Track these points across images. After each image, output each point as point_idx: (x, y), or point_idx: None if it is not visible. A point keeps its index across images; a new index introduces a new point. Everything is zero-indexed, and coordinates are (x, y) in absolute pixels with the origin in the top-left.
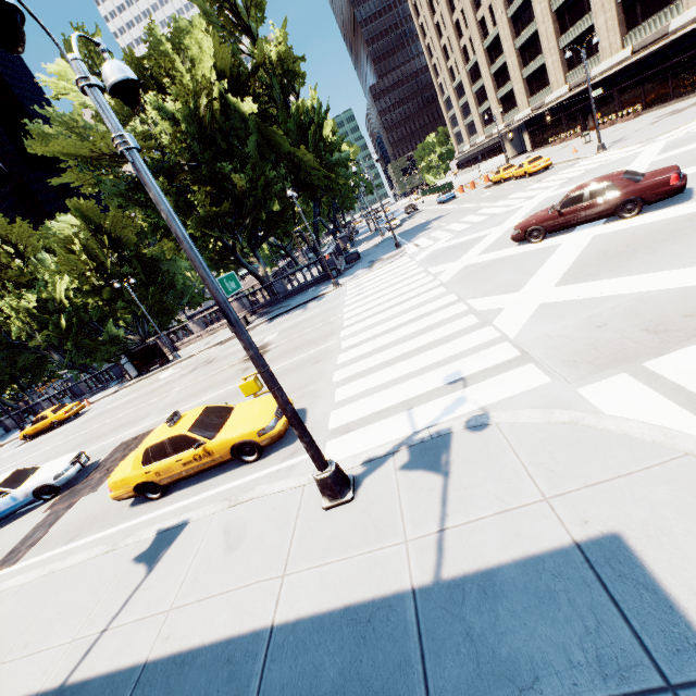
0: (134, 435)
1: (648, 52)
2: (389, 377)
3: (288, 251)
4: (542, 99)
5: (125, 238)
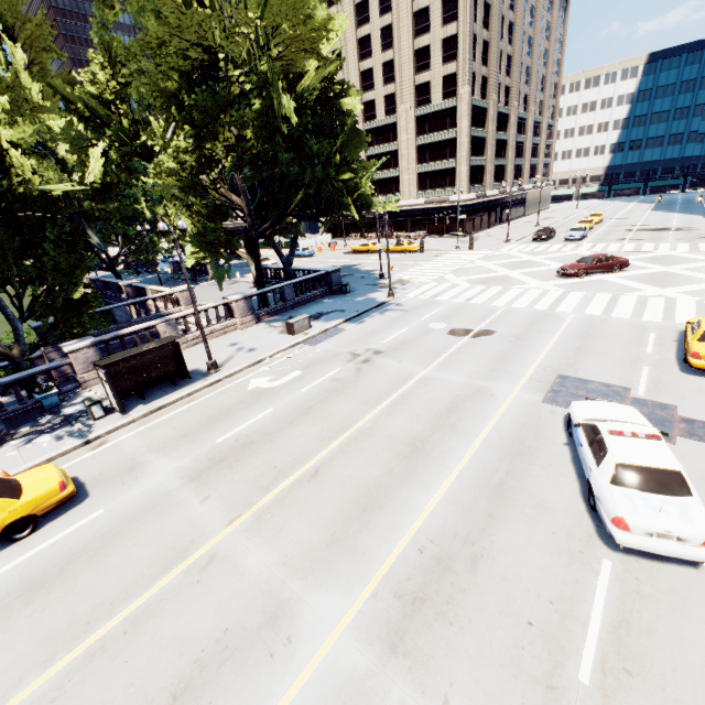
0: (539, 393)
1: (436, 206)
2: (692, 314)
3: (114, 264)
4: None
5: None
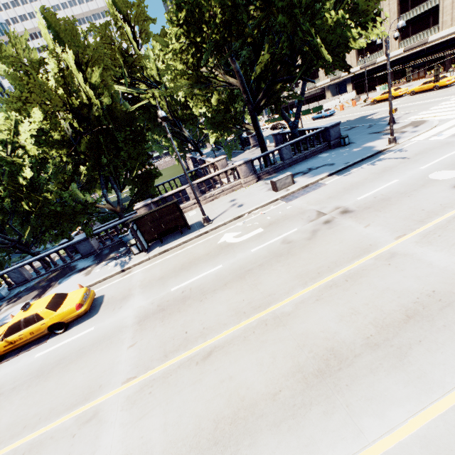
0: None
1: None
2: None
3: (198, 146)
4: (370, 60)
5: (102, 84)
